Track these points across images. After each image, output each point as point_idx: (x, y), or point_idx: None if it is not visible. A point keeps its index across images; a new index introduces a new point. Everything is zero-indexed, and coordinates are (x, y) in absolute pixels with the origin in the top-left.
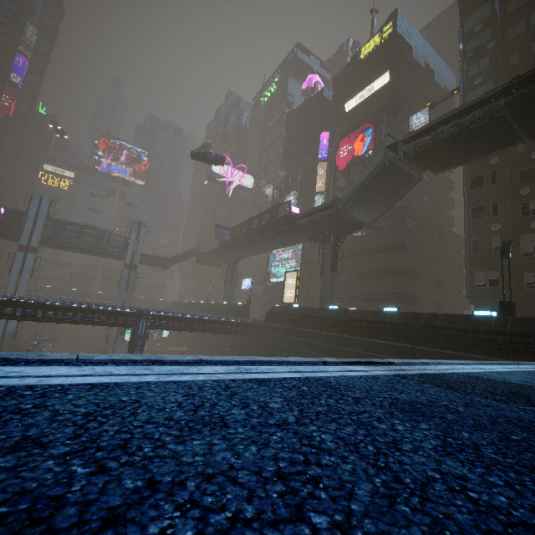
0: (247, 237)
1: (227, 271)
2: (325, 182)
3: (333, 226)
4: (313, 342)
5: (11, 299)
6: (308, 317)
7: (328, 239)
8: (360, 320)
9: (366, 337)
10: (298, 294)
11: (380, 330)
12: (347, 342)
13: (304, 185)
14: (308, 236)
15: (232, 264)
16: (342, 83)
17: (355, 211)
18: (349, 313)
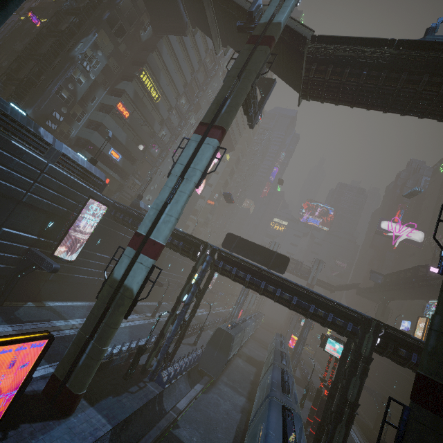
0: (394, 284)
1: (379, 306)
2: None
3: None
4: None
5: None
6: None
7: None
8: None
9: None
10: (425, 335)
11: None
12: None
13: None
14: None
15: (384, 302)
16: None
17: None
18: None
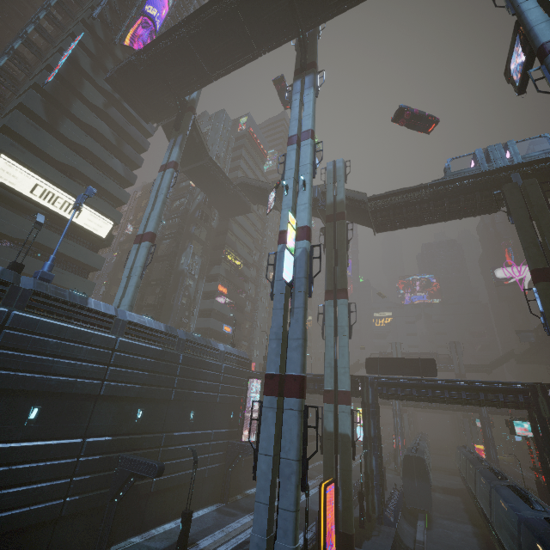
0: (548, 336)
1: None
2: None
3: None
4: None
5: None
6: None
7: None
8: None
9: None
10: None
11: None
12: None
13: None
14: None
15: None
16: None
17: None
18: None
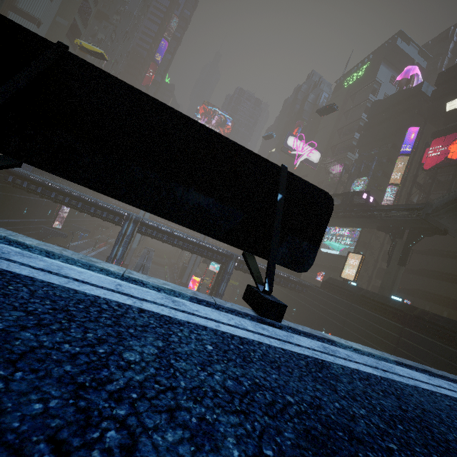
0: None
1: None
2: (402, 175)
3: (411, 224)
4: (371, 322)
5: (158, 226)
6: (368, 299)
7: (401, 234)
8: (430, 322)
9: (434, 339)
10: (358, 275)
11: (453, 339)
12: (410, 336)
13: (376, 173)
14: (378, 226)
15: None
16: (448, 79)
17: (444, 219)
18: (416, 311)
